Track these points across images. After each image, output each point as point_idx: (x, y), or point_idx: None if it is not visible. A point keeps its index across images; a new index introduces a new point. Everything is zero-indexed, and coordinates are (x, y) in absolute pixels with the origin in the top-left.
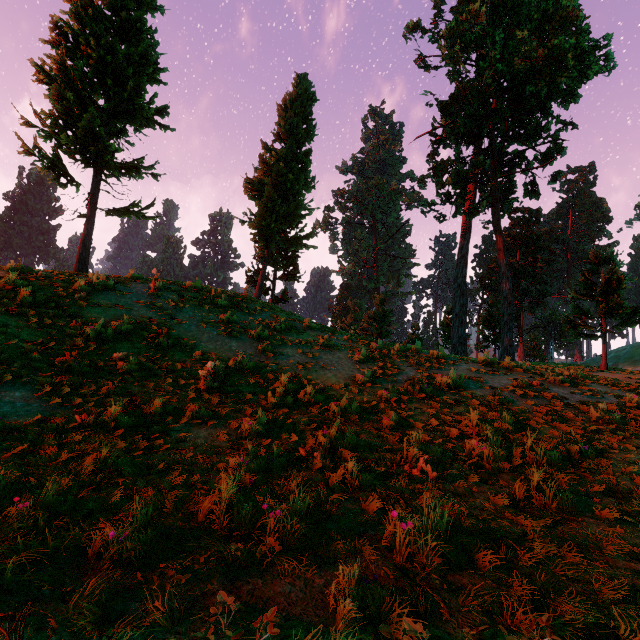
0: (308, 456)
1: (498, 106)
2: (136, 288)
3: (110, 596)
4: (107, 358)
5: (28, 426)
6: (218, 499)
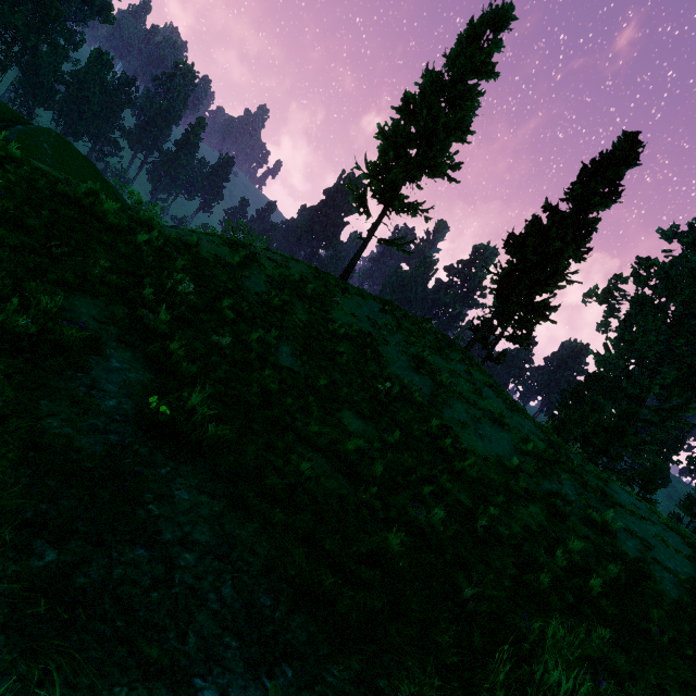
0: (409, 473)
1: None
2: (371, 305)
3: (295, 442)
4: (332, 349)
5: (285, 369)
6: (344, 447)
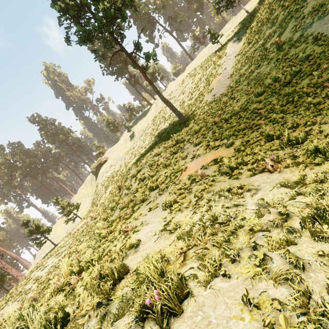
0: None
1: None
2: None
3: None
4: None
5: None
6: None
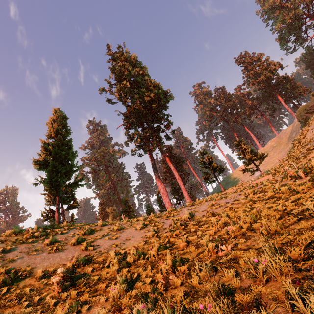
0: (166, 283)
1: (145, 112)
2: None
3: None
4: None
5: None
6: None
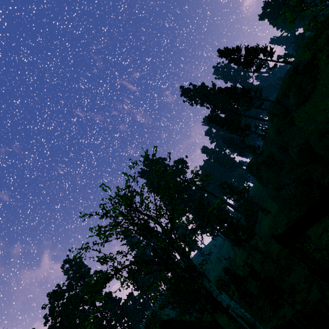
0: None
1: None
2: None
3: None
4: None
5: None
6: None
